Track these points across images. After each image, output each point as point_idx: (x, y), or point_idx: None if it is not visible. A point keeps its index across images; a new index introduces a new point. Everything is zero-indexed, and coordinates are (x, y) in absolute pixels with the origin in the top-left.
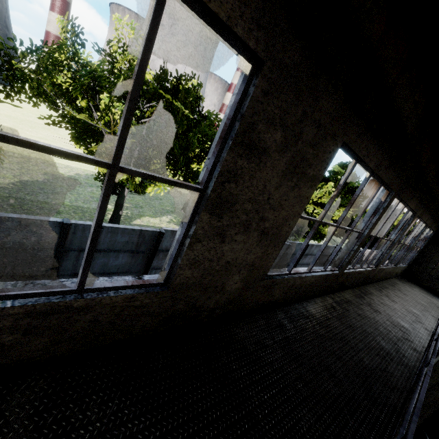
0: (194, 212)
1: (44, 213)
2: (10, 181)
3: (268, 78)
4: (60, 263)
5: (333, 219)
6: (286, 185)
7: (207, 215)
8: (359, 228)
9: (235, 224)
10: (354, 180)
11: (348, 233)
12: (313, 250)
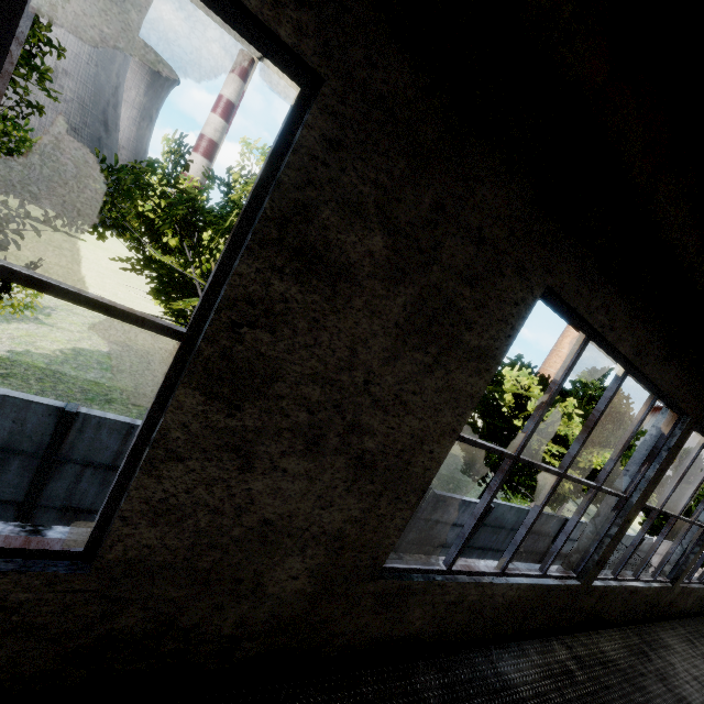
0: (166, 385)
1: (87, 399)
2: (59, 347)
3: (337, 114)
4: (44, 482)
5: (580, 466)
6: (411, 358)
7: (196, 397)
8: (619, 486)
9: (280, 430)
10: (620, 400)
11: (590, 494)
12: (542, 523)
